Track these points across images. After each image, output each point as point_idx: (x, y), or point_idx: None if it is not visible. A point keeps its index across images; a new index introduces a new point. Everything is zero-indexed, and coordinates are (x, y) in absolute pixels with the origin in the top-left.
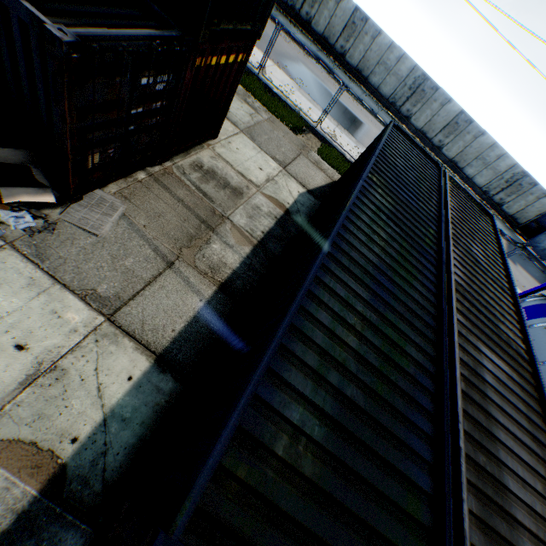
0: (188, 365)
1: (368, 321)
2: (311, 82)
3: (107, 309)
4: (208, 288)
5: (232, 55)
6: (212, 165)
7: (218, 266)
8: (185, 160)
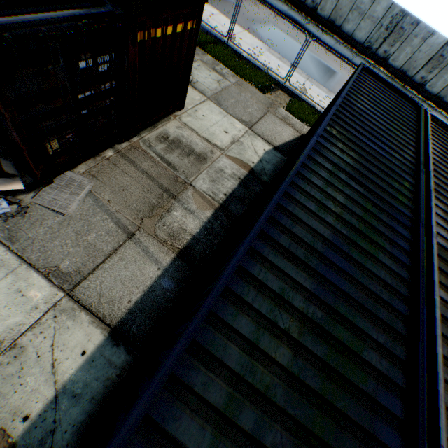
0: (141, 336)
1: (310, 320)
2: (282, 41)
3: (67, 284)
4: (167, 256)
5: (179, 24)
6: (177, 135)
7: (178, 233)
8: (152, 133)
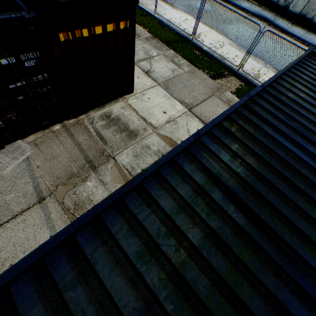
0: None
1: None
2: (247, 35)
3: None
4: (64, 224)
5: (109, 24)
6: (119, 114)
7: (84, 203)
8: (98, 112)
